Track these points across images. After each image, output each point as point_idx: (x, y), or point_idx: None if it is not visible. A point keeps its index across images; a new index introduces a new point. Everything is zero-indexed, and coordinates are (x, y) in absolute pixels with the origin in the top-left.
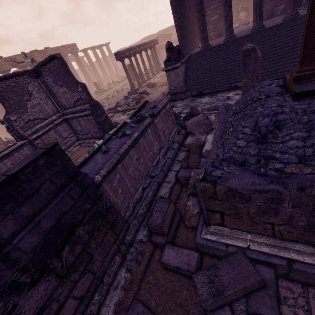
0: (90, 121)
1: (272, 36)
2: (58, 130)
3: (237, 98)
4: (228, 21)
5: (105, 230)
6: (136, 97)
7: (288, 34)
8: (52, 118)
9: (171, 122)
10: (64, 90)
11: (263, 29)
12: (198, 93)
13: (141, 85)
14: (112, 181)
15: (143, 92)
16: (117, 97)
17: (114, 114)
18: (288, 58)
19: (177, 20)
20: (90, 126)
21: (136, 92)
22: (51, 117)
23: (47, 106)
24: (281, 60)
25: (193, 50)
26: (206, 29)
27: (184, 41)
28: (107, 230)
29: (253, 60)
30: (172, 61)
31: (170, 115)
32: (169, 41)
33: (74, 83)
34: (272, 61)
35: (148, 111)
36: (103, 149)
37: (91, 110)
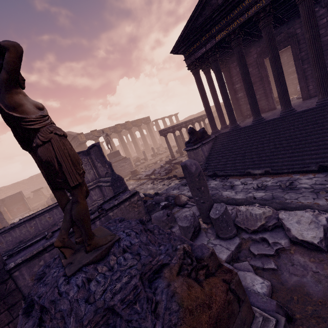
0: (111, 191)
1: (299, 121)
2: (90, 193)
3: (239, 189)
4: (253, 107)
5: (1, 310)
6: (167, 168)
7: (317, 121)
8: (89, 184)
9: (137, 213)
10: (100, 165)
11: (290, 113)
12: (213, 174)
13: (183, 154)
14: (34, 267)
15: (178, 163)
16: (159, 163)
17: (147, 181)
18: (312, 148)
19: (206, 107)
20: (111, 194)
21: (171, 162)
22: (89, 183)
23: (89, 175)
24: (303, 149)
25: (226, 128)
26: (233, 113)
27: (214, 122)
28: (3, 310)
29: (188, 175)
30: (191, 143)
31: (137, 206)
32: (190, 127)
33: (104, 162)
34: (294, 149)
35: (110, 203)
36: (46, 237)
37: (111, 183)
